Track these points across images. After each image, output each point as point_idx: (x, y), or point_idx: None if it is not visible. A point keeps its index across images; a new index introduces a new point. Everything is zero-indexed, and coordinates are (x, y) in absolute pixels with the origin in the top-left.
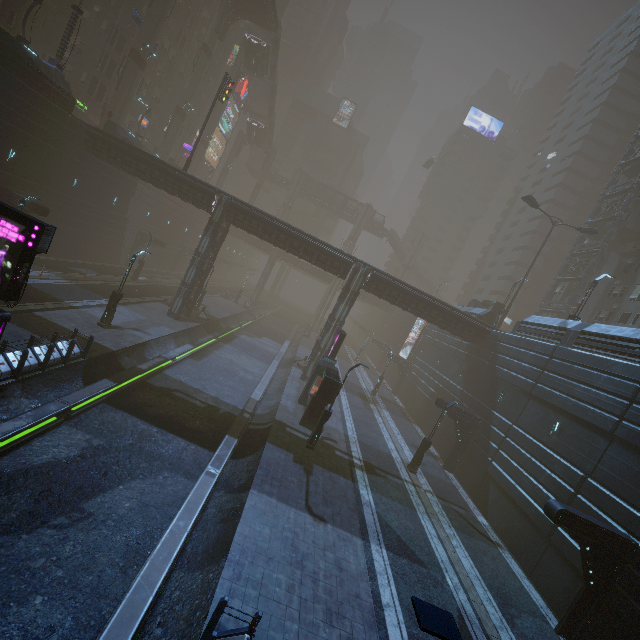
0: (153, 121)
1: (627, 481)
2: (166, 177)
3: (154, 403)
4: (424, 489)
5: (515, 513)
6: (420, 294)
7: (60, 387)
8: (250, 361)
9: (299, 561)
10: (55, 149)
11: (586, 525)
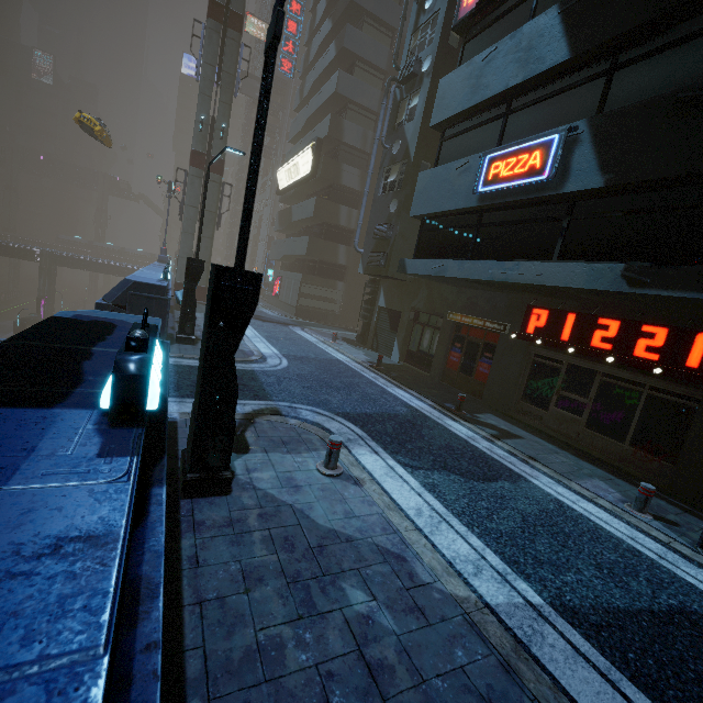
0: None
1: None
2: None
3: None
4: None
5: None
6: (95, 260)
7: None
8: None
9: None
10: None
11: None
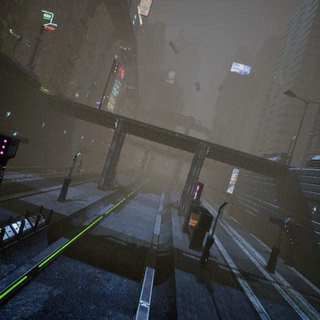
0: (81, 94)
1: None
2: (89, 114)
3: (95, 248)
4: (285, 285)
5: None
6: (241, 154)
7: (31, 249)
8: (146, 208)
9: None
10: (31, 109)
11: None
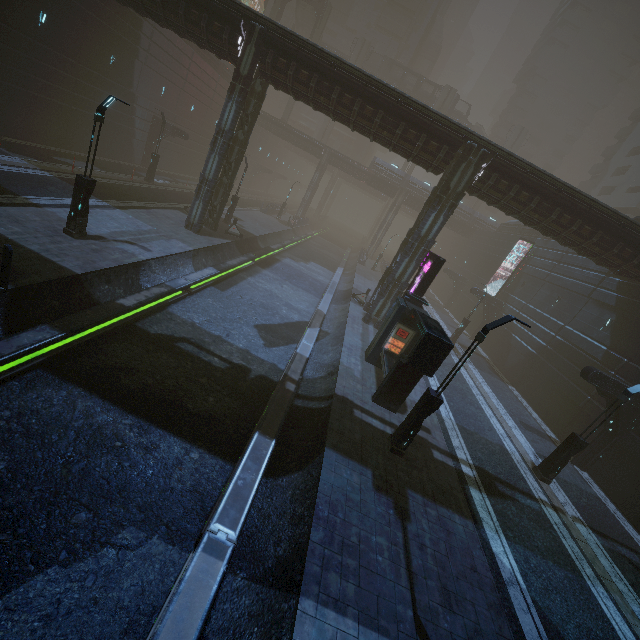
0: None
1: None
2: None
3: (139, 365)
4: (570, 515)
5: None
6: (570, 197)
7: None
8: (295, 293)
9: None
10: None
11: None
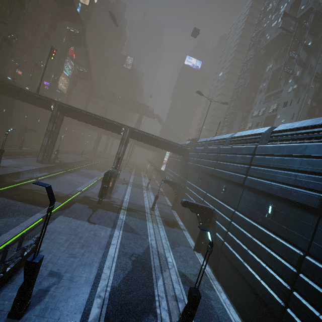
0: (25, 72)
1: (215, 189)
2: (26, 96)
3: (21, 194)
4: (156, 215)
5: (190, 216)
6: (154, 137)
7: None
8: (83, 179)
9: (75, 234)
10: None
11: (195, 205)
